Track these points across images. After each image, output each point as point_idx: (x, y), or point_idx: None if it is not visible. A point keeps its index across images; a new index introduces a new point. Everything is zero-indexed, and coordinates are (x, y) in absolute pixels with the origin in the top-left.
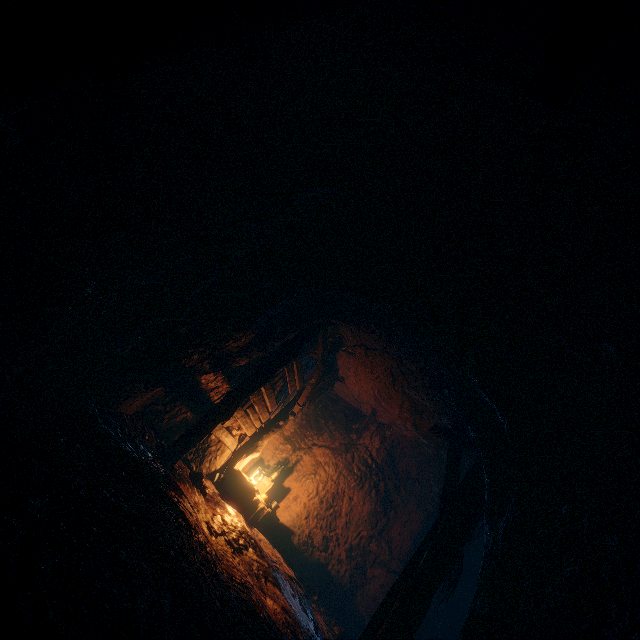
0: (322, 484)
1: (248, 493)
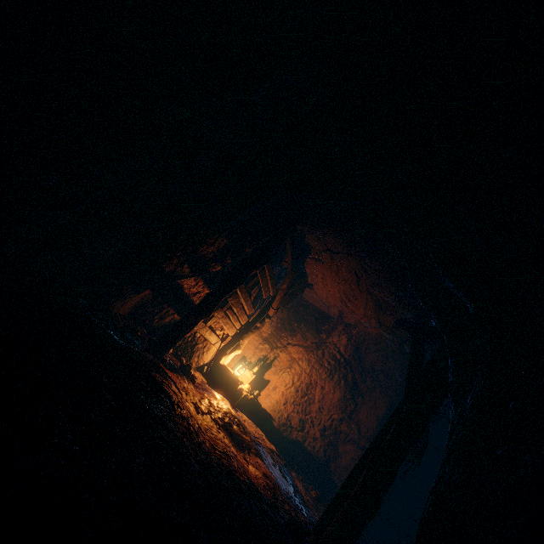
0: (297, 376)
1: (233, 383)
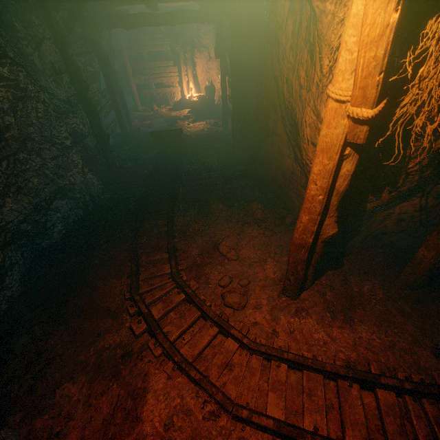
0: (216, 68)
1: (188, 100)
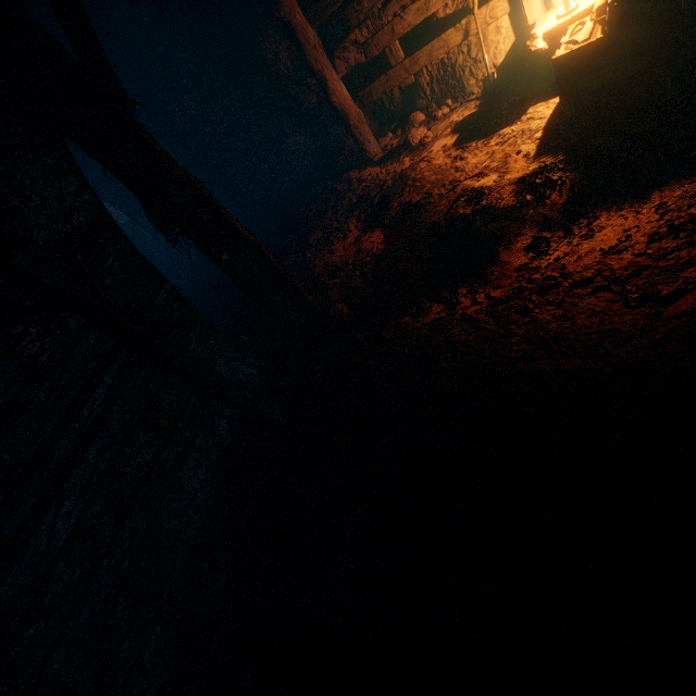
0: None
1: (547, 50)
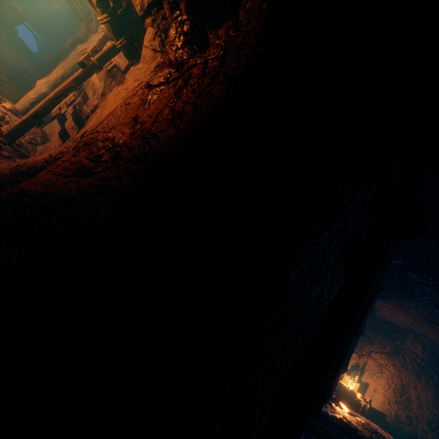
0: (390, 379)
1: (351, 396)
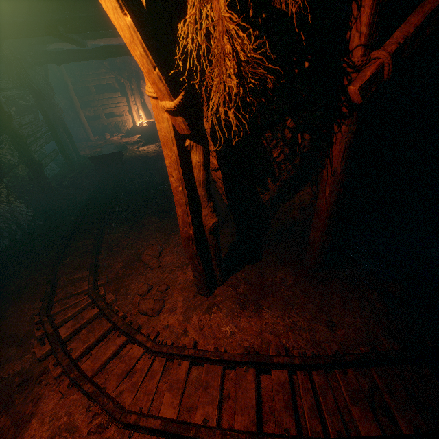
0: None
1: (139, 127)
